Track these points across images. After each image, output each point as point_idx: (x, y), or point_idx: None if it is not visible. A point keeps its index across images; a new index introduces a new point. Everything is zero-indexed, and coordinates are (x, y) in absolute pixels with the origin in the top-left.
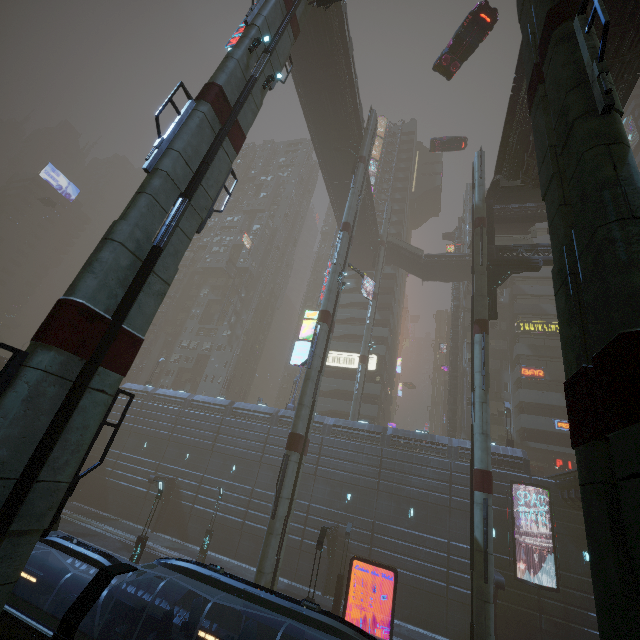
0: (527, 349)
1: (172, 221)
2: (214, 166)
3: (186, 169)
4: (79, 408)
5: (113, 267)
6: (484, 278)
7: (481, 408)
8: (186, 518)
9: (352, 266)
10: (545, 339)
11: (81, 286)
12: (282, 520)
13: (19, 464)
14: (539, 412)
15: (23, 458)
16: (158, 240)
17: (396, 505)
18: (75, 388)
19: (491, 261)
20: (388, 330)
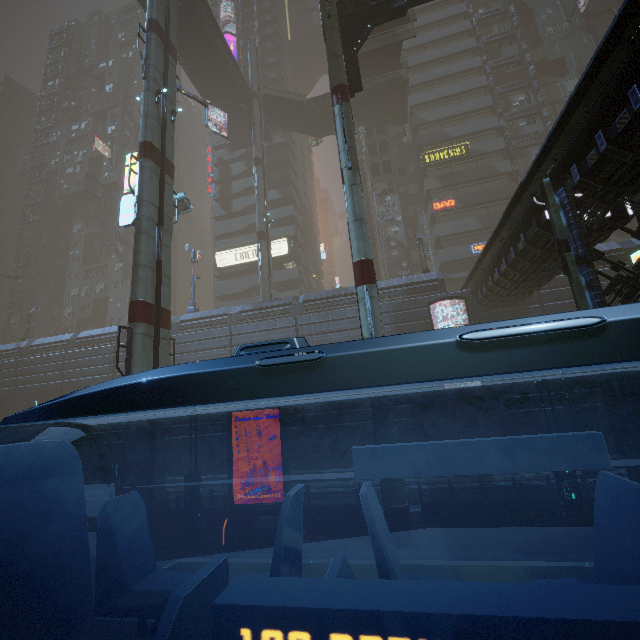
0: (436, 182)
1: None
2: None
3: None
4: None
5: None
6: (335, 33)
7: (351, 192)
8: (106, 458)
9: (184, 91)
10: (452, 166)
11: None
12: None
13: None
14: (456, 243)
15: None
16: None
17: None
18: None
19: (345, 17)
20: (293, 207)
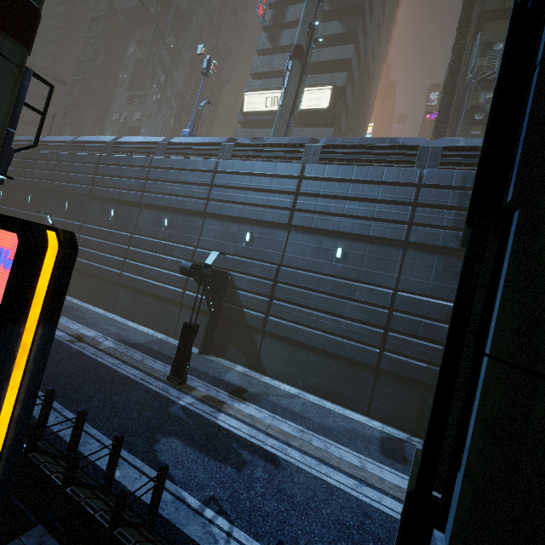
0: None
1: None
2: None
3: None
4: None
5: None
6: None
7: None
8: None
9: None
10: None
11: None
12: None
13: None
14: None
15: None
16: None
17: (315, 244)
18: None
19: None
20: (353, 48)
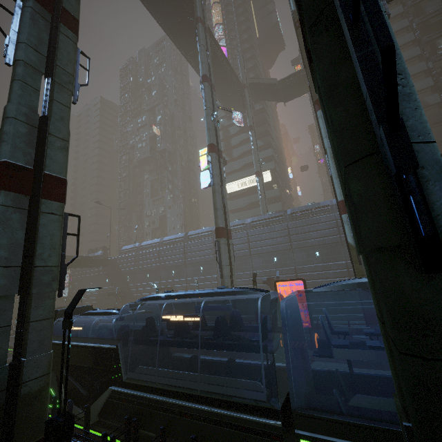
0: None
1: (46, 96)
2: (61, 49)
3: (38, 55)
4: (41, 225)
5: (16, 135)
6: None
7: (333, 161)
8: (186, 304)
9: (220, 107)
10: None
11: (1, 152)
12: (228, 278)
13: (17, 258)
14: None
15: (18, 255)
16: (43, 112)
17: (306, 253)
18: (30, 213)
19: None
20: (271, 150)
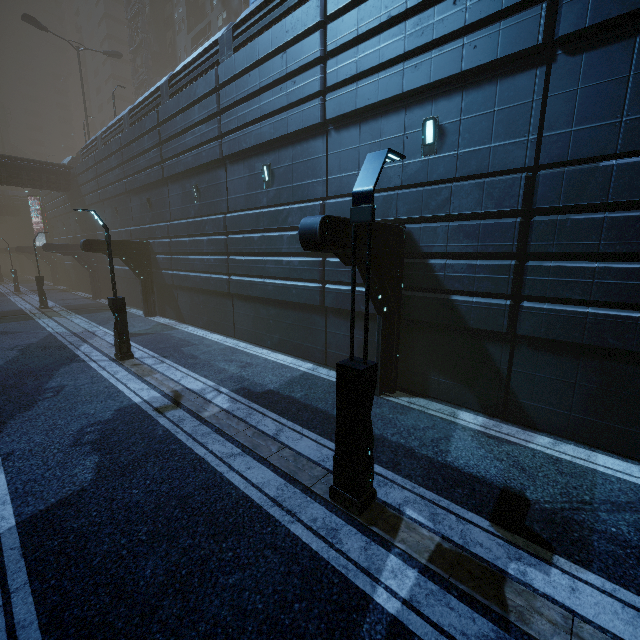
0: None
1: None
2: None
3: None
4: None
5: None
6: None
7: None
8: (174, 292)
9: None
10: None
11: None
12: None
13: None
14: None
15: None
16: None
17: None
18: None
19: None
20: None
